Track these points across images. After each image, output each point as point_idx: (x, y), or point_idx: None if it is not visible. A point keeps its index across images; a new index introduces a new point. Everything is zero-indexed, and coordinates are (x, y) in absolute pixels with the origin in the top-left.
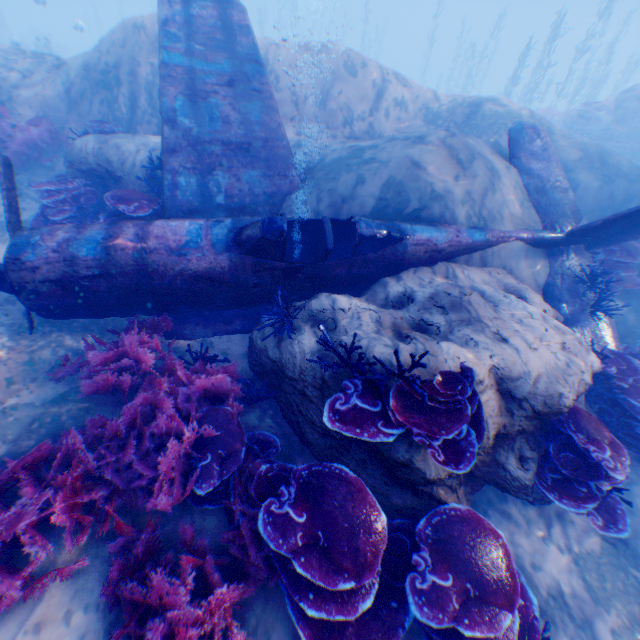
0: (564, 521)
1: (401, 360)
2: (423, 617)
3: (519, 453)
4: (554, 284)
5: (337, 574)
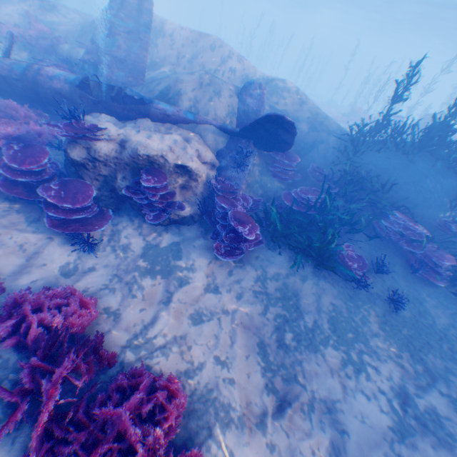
0: (157, 234)
1: (86, 119)
2: (39, 192)
3: (125, 176)
4: (225, 152)
5: (15, 162)
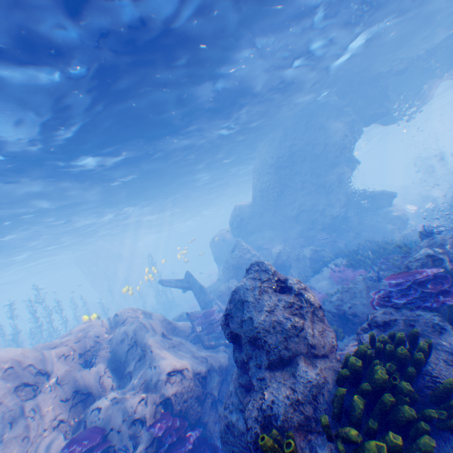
0: None
1: None
2: None
3: None
4: None
5: None
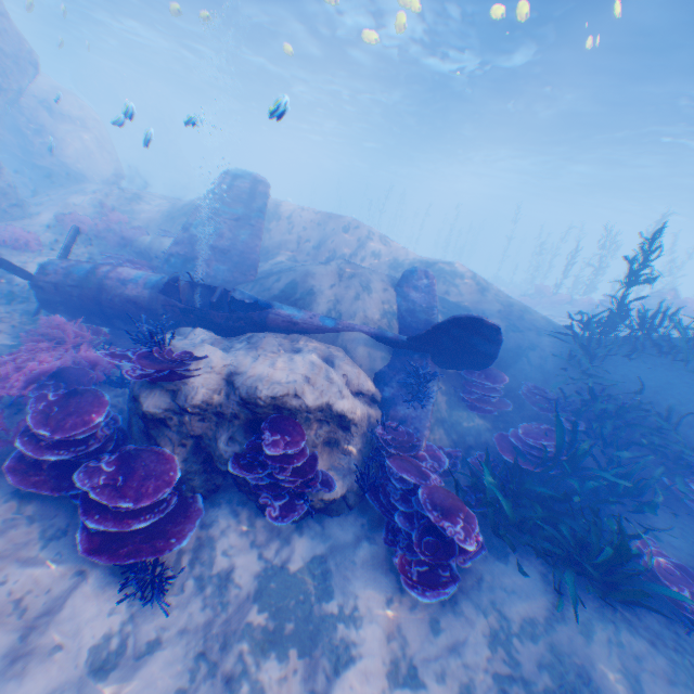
0: (283, 539)
1: (174, 343)
2: (77, 478)
3: (232, 433)
4: (388, 373)
5: (45, 425)
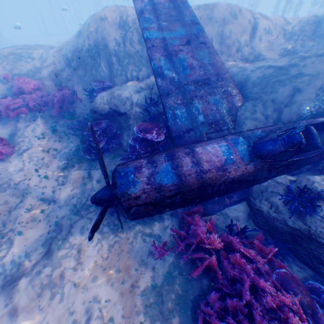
0: None
1: None
2: None
3: None
4: None
5: None
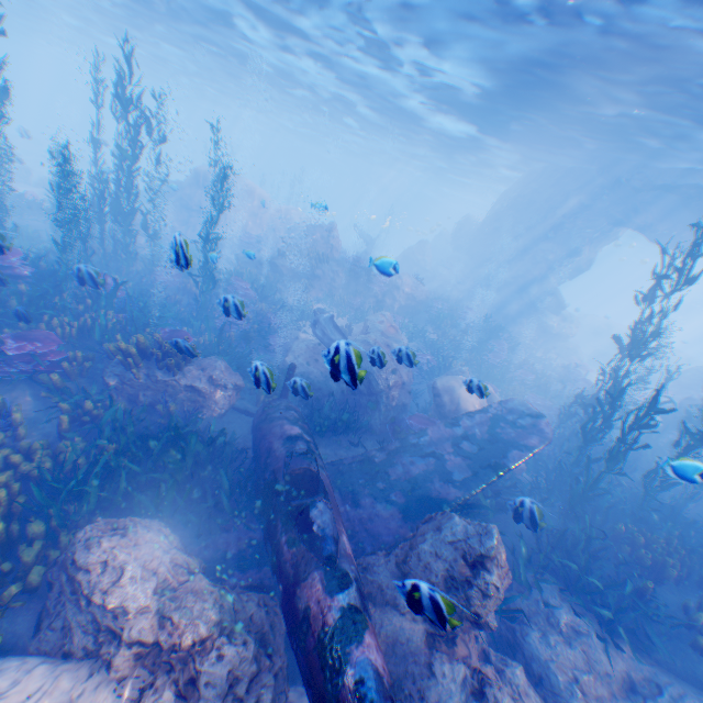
0: None
1: None
2: None
3: None
4: None
5: None
